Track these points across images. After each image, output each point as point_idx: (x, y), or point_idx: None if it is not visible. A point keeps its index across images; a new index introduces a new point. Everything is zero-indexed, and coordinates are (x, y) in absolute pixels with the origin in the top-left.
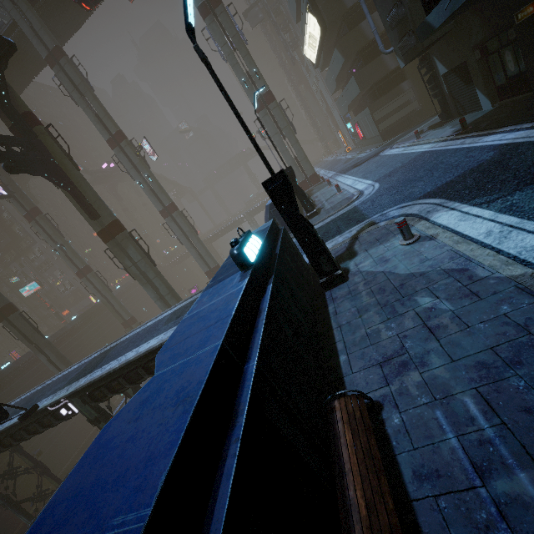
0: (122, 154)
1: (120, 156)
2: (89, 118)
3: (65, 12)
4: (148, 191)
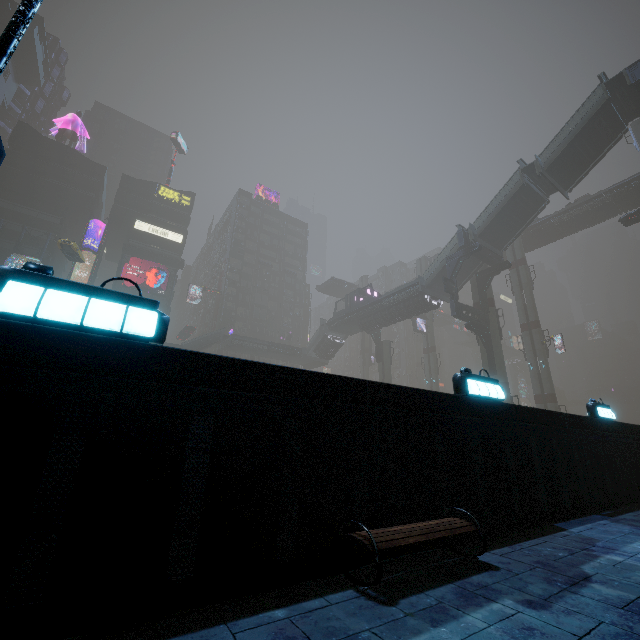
0: (528, 337)
1: (525, 338)
2: (517, 305)
3: (541, 237)
4: (533, 373)
